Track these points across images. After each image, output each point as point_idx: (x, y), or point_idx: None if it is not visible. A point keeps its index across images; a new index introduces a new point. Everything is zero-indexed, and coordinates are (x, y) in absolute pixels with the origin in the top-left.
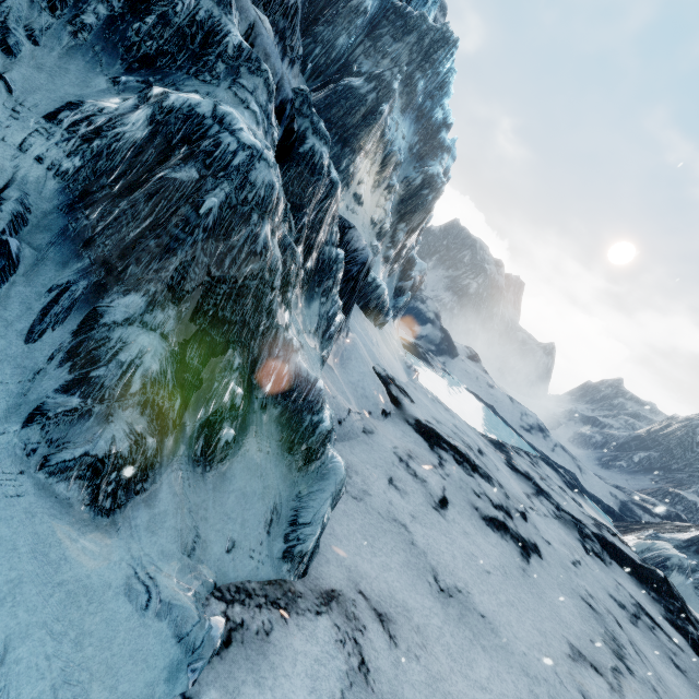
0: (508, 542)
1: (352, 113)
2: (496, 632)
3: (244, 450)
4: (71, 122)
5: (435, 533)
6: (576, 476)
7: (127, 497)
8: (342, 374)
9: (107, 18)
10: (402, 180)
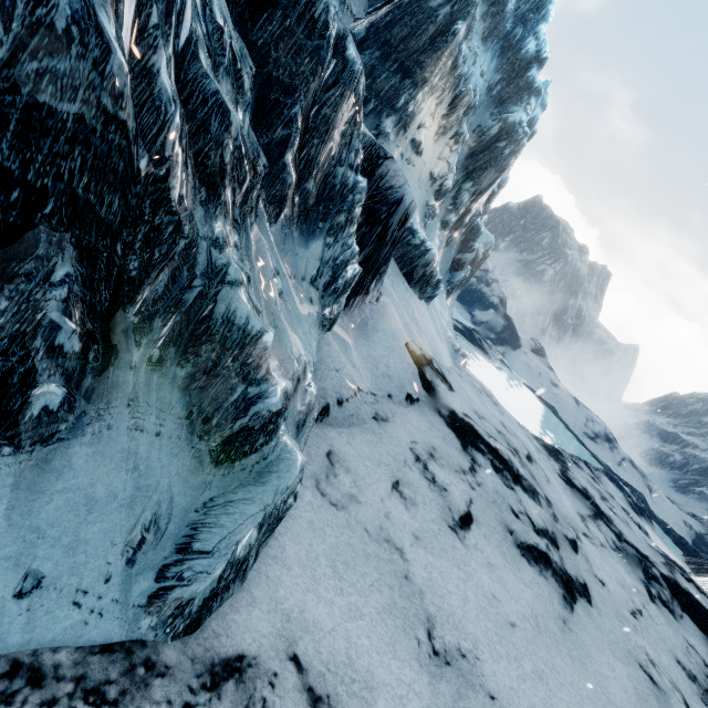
0: (548, 580)
1: (417, 33)
2: None
3: (99, 426)
4: None
5: (444, 563)
6: (644, 497)
7: None
8: (361, 345)
9: None
10: (474, 129)
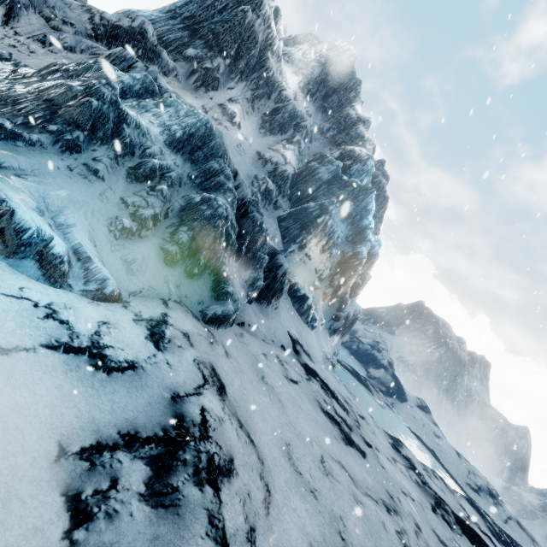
0: (334, 427)
1: (307, 217)
2: (284, 408)
3: (199, 280)
4: (186, 198)
5: (276, 377)
6: None
7: (170, 265)
8: (264, 320)
9: (200, 181)
10: (340, 252)
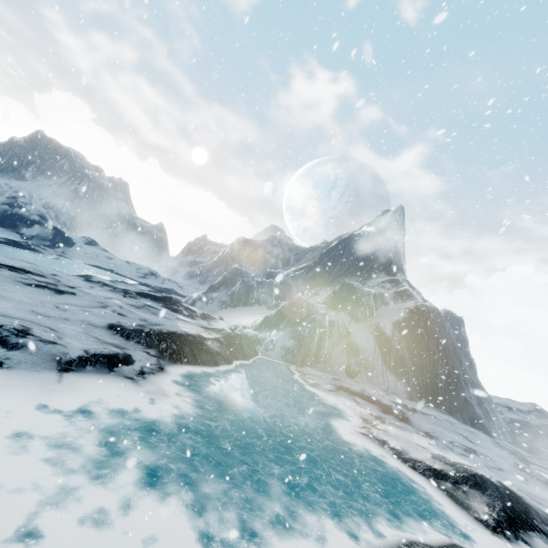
0: (45, 290)
1: None
2: (6, 297)
3: None
4: None
5: None
6: (174, 290)
7: None
8: None
9: None
10: None
